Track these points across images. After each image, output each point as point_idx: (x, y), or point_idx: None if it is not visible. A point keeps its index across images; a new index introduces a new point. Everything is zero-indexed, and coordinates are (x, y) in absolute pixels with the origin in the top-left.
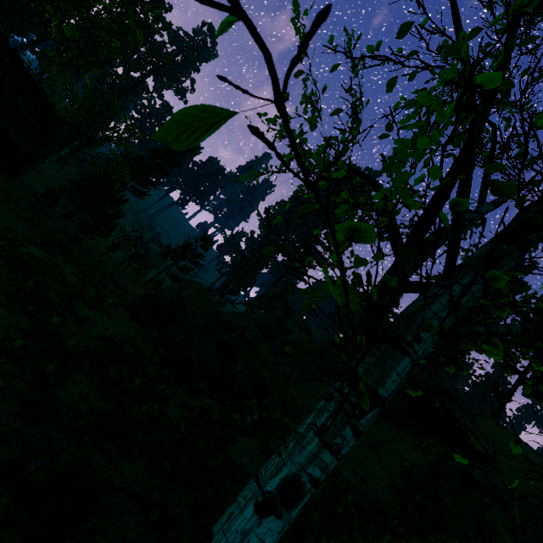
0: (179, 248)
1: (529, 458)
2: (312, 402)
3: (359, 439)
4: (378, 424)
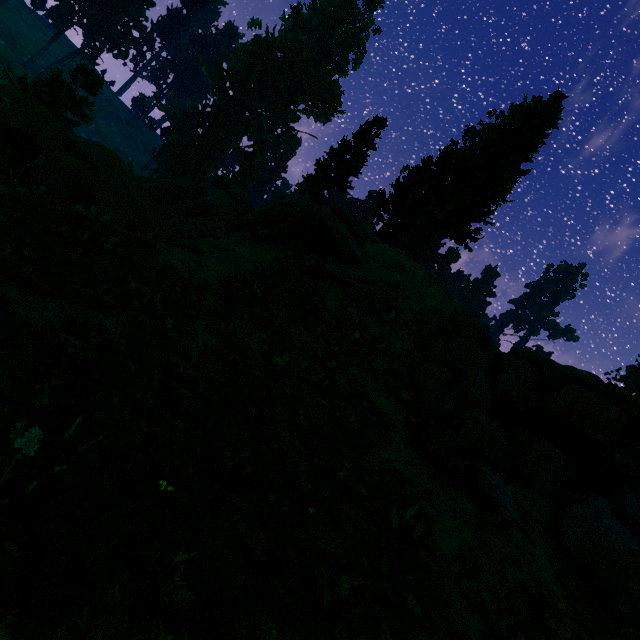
0: (42, 84)
1: (404, 265)
2: (197, 243)
3: (222, 256)
4: (254, 246)
